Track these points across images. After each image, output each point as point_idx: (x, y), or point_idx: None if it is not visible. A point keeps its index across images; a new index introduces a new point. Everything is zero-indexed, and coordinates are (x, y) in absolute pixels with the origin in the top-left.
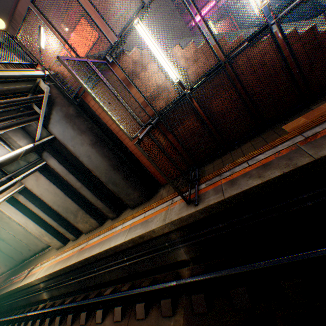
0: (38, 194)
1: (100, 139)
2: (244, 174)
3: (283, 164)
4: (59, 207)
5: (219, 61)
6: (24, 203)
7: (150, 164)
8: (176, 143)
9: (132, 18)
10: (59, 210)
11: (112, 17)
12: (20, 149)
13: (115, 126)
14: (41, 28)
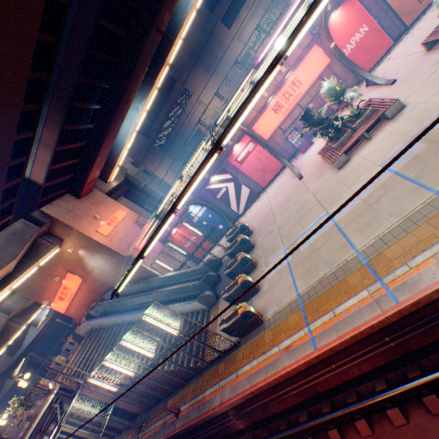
0: (68, 430)
1: (93, 407)
2: (151, 434)
3: (156, 437)
4: (84, 433)
5: (130, 383)
6: (61, 435)
7: (126, 406)
8: (133, 399)
9: (87, 376)
10: (84, 435)
11: (89, 267)
12: (53, 434)
13: (99, 396)
14: (49, 384)
